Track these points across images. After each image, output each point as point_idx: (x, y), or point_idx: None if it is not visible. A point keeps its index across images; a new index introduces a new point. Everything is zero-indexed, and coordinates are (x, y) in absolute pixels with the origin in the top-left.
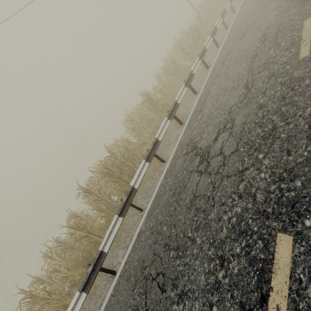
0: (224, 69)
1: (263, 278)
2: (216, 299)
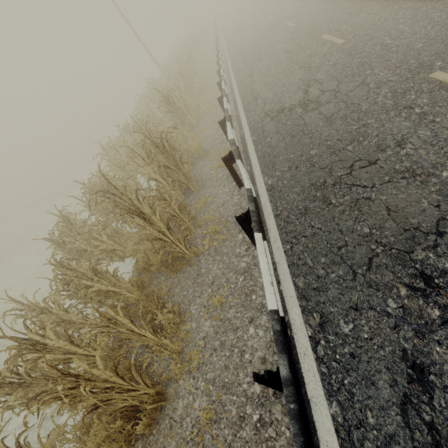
0: (258, 76)
1: (447, 88)
2: (431, 117)
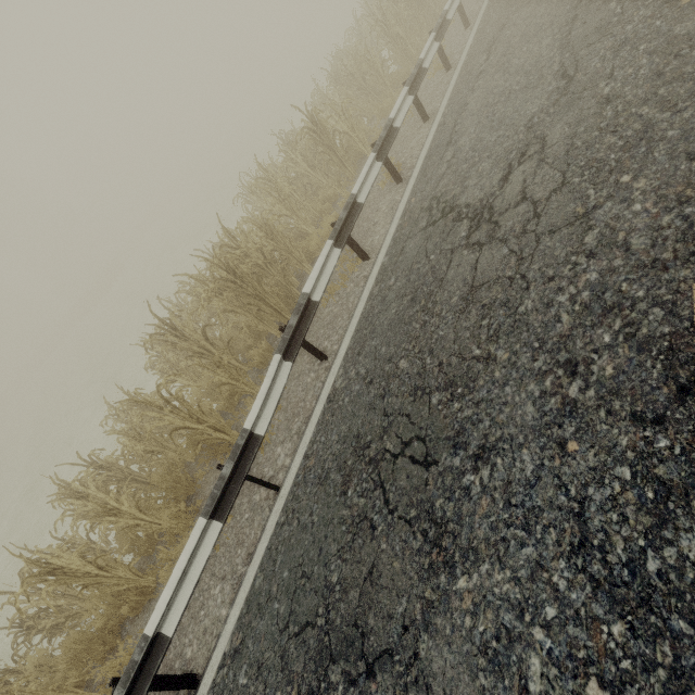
0: (495, 59)
1: (677, 360)
2: (572, 429)
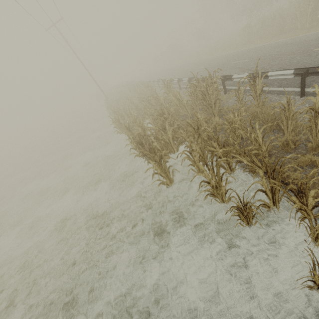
0: None
1: None
2: None
